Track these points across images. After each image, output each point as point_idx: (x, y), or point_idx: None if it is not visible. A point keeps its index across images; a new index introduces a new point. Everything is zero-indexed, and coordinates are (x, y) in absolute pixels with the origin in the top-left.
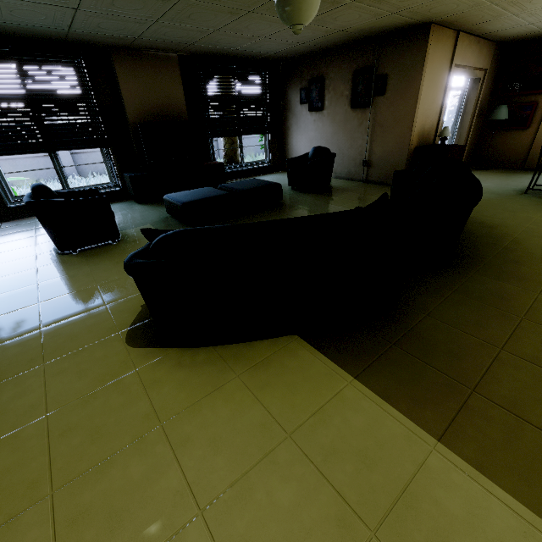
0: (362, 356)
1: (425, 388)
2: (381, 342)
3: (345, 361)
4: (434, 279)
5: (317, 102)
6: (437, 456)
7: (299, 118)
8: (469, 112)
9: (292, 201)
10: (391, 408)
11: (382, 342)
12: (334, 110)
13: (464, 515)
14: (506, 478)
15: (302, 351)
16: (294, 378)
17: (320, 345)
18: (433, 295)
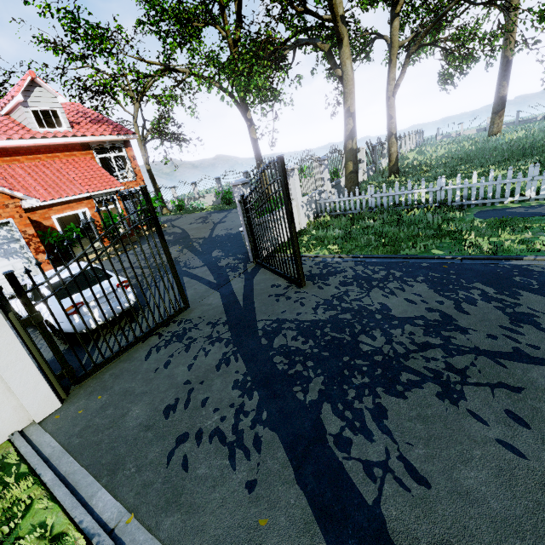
0: None
1: None
2: None
3: None
4: None
5: None
6: None
7: None
8: None
9: None
10: None
11: None
12: None
13: None
14: None
15: None
16: None
17: None
18: None
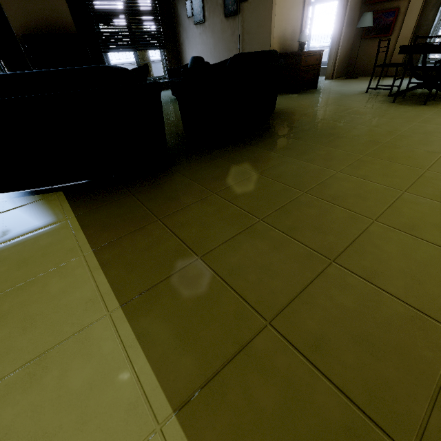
0: (99, 202)
1: (123, 219)
2: (124, 193)
3: (81, 206)
4: (217, 152)
5: (199, 13)
6: (80, 259)
7: (188, 33)
8: (338, 20)
9: (165, 107)
10: (81, 232)
11: (125, 193)
12: (213, 21)
13: (57, 292)
14: (117, 269)
15: (55, 201)
16: (27, 217)
17: (73, 197)
18: (203, 162)
